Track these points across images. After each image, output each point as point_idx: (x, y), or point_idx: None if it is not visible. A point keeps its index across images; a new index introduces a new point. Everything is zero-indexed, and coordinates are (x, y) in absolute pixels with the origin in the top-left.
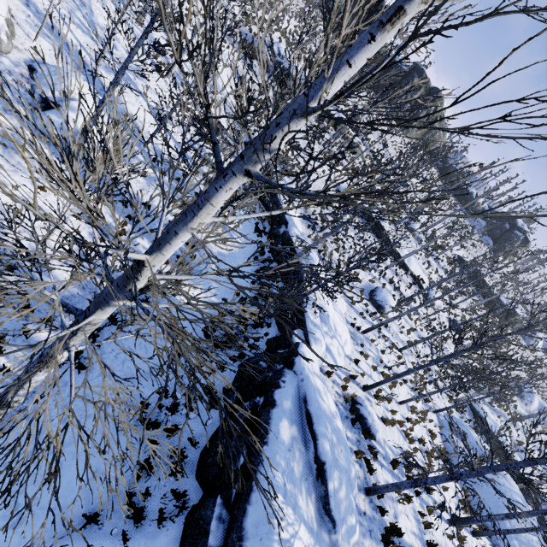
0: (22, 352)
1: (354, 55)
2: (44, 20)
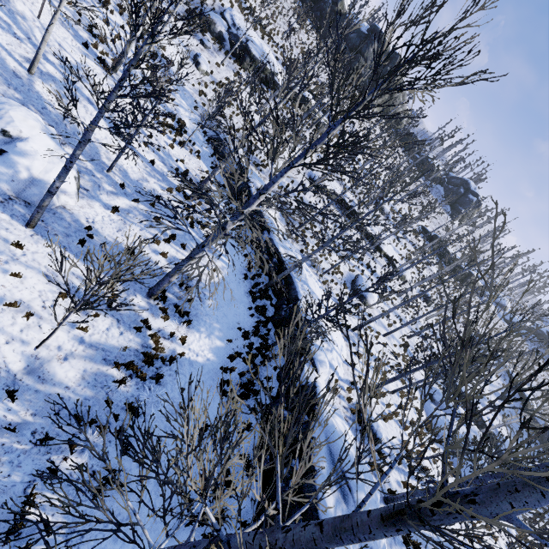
0: (57, 495)
1: None
2: None
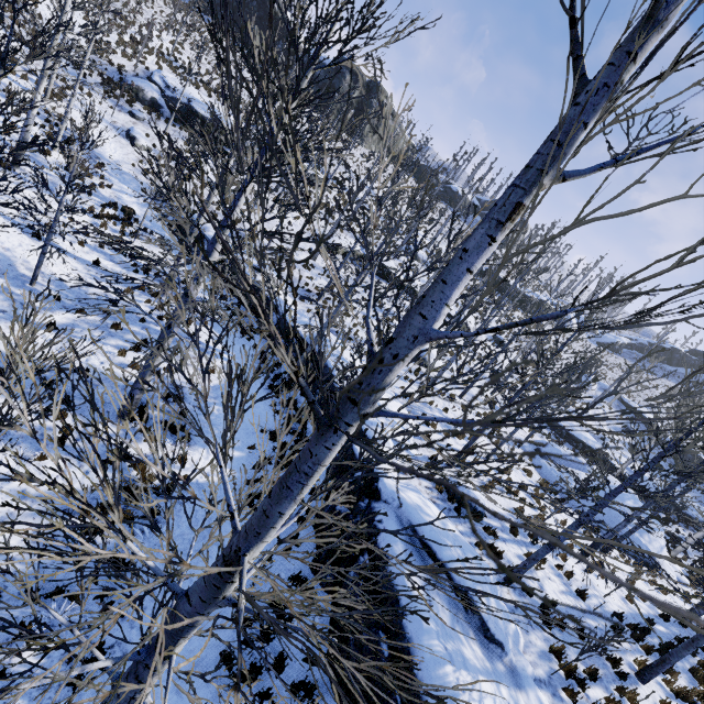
0: None
1: (474, 262)
2: None
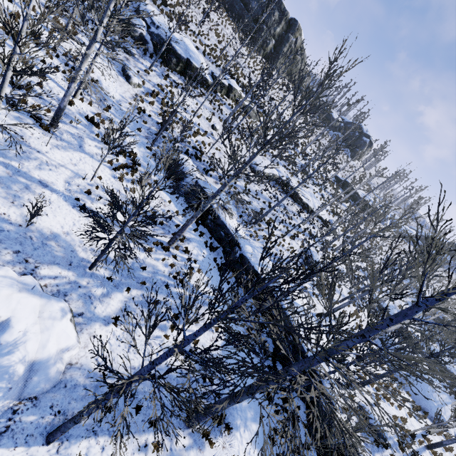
0: None
1: None
2: None
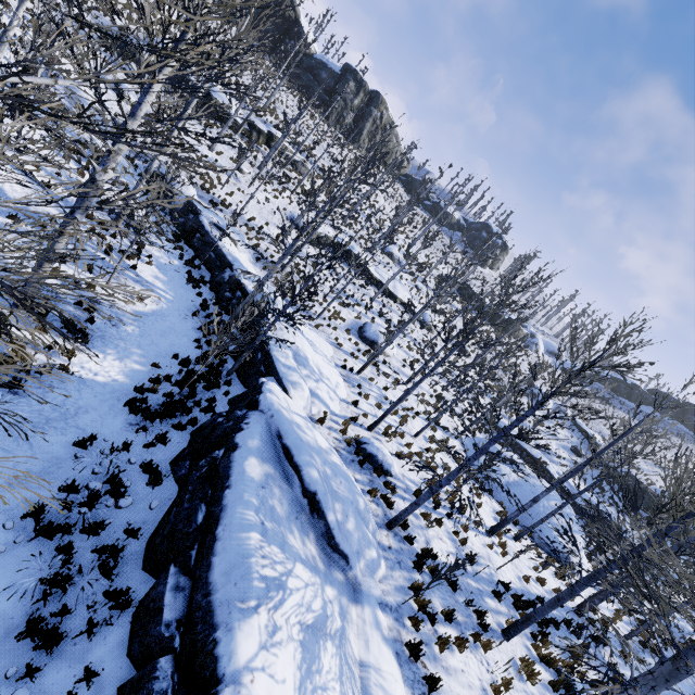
0: None
1: None
2: None
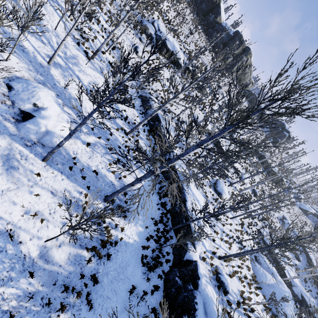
0: None
1: None
2: (14, 47)
